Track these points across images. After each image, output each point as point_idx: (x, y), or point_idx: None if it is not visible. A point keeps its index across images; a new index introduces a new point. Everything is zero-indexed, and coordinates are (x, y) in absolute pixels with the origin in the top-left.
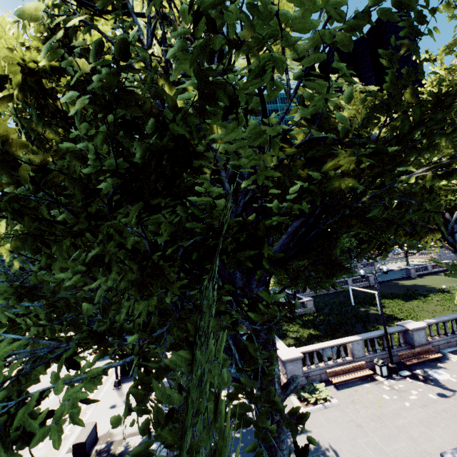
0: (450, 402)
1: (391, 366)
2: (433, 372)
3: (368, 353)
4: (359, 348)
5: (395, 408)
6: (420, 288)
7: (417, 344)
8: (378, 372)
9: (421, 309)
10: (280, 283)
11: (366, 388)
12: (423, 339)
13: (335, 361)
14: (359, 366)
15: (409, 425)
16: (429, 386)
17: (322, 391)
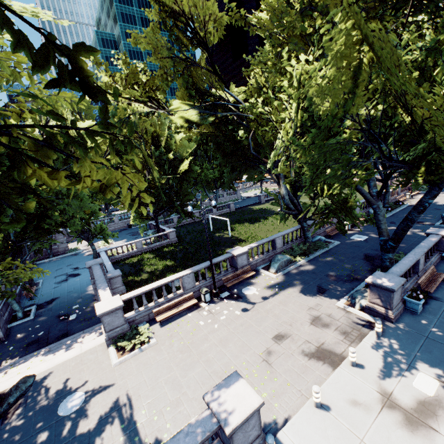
0: (248, 315)
1: (214, 292)
2: (245, 289)
3: (199, 282)
4: (190, 280)
5: (205, 333)
6: (264, 212)
7: (240, 267)
8: (203, 299)
9: (260, 230)
10: (142, 218)
11: (188, 318)
12: (245, 262)
13: (165, 298)
14: (187, 298)
15: (211, 347)
16: (239, 303)
17: (144, 334)
